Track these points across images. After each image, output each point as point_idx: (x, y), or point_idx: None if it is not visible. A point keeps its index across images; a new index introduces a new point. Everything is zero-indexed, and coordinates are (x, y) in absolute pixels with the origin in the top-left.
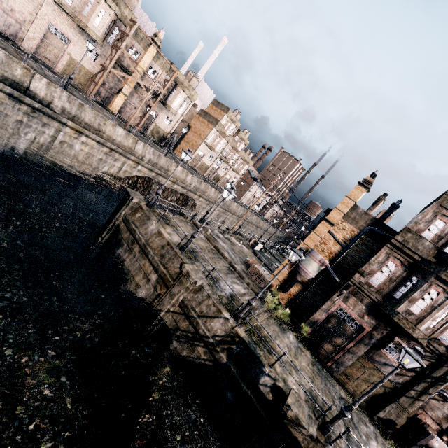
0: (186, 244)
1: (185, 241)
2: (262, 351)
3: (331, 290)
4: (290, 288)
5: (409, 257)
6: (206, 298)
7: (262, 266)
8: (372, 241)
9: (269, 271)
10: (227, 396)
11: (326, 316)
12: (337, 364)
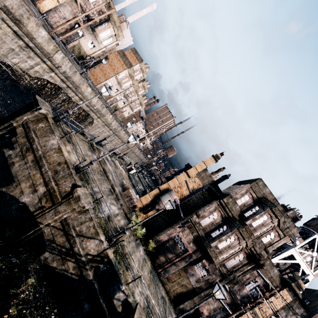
0: (83, 168)
1: (81, 161)
2: (122, 269)
3: (174, 219)
4: (149, 212)
5: (226, 213)
6: (88, 220)
7: (132, 188)
8: (208, 195)
9: (136, 192)
10: (84, 307)
11: (168, 238)
12: (164, 271)
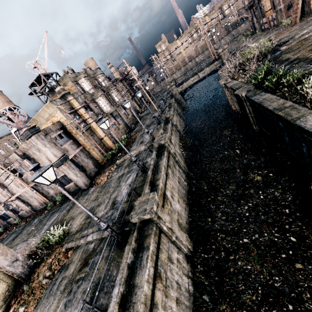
0: None
1: None
2: None
3: None
4: None
5: None
6: None
7: None
8: None
9: None
10: None
11: (250, 22)
12: (256, 30)
